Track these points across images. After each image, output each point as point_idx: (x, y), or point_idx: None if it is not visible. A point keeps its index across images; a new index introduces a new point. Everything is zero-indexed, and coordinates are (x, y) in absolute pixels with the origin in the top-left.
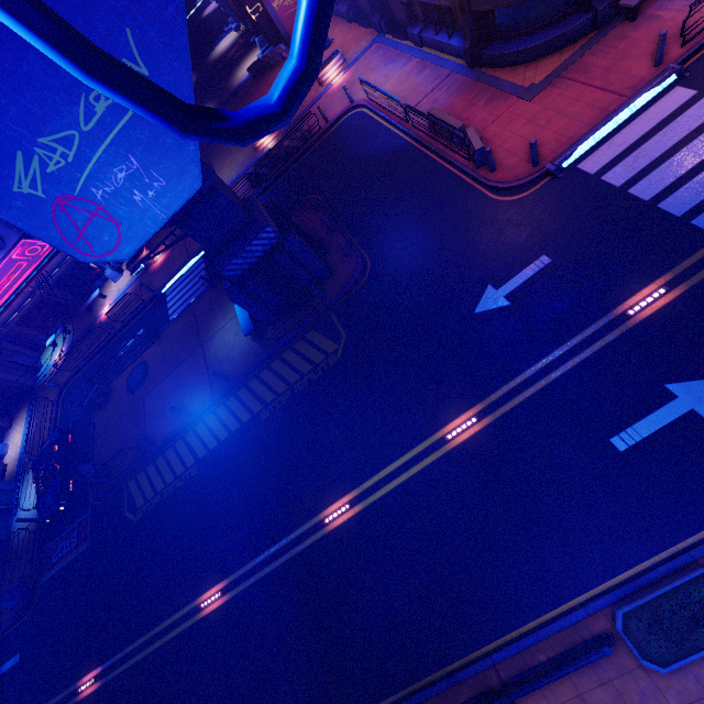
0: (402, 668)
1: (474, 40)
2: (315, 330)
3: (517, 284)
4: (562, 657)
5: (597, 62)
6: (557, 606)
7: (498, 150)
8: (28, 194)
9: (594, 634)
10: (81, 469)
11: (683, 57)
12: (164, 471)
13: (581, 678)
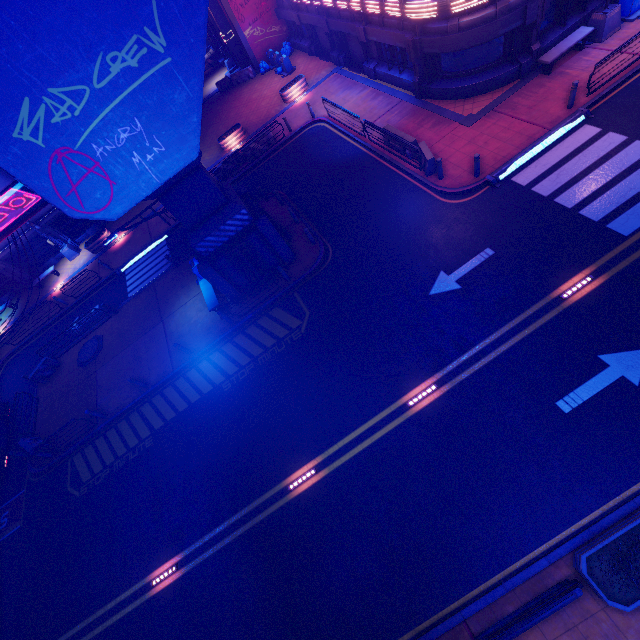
0: (371, 632)
1: (422, 76)
2: (279, 308)
3: (466, 271)
4: (530, 606)
5: (522, 102)
6: (519, 558)
7: (445, 162)
8: (27, 141)
9: (557, 581)
10: (21, 442)
11: (589, 104)
12: (115, 443)
13: (548, 625)
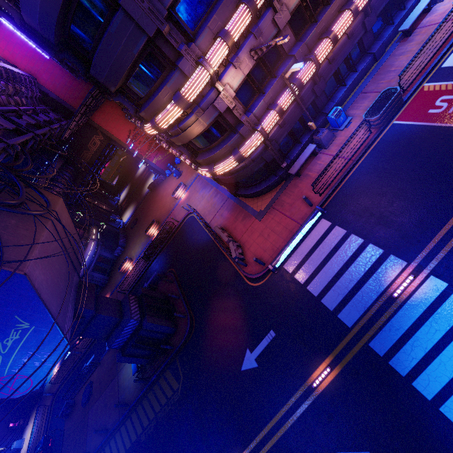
0: None
1: (231, 187)
2: (169, 370)
3: (260, 350)
4: None
5: (286, 200)
6: None
7: (248, 251)
8: None
9: None
10: None
11: (322, 202)
12: None
13: None
